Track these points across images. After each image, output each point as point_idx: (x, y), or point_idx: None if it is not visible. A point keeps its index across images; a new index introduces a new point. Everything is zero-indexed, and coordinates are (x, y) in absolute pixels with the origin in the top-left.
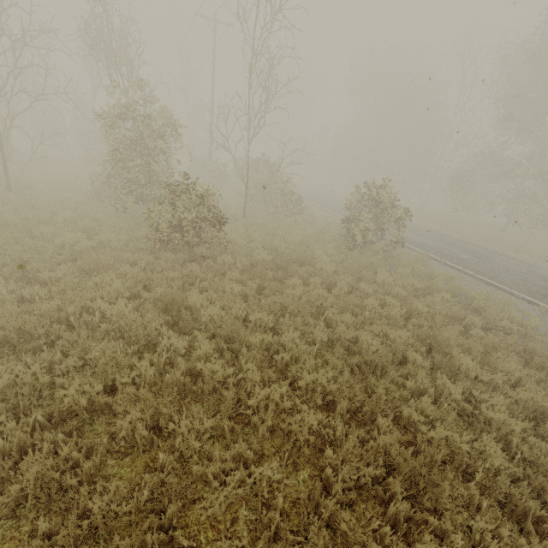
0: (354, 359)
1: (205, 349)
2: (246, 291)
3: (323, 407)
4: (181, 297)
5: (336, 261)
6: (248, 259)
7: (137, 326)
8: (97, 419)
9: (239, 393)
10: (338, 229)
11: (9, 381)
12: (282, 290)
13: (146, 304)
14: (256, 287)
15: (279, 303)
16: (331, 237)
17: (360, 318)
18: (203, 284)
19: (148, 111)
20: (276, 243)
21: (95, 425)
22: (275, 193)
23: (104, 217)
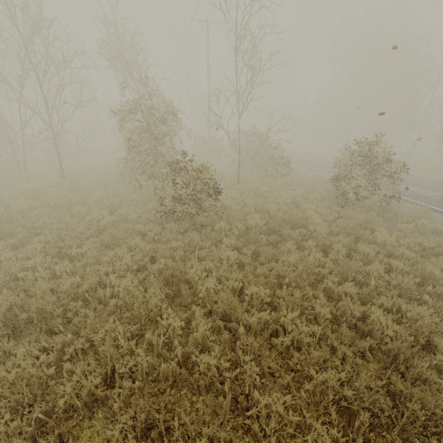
0: (365, 343)
1: (201, 331)
2: (241, 258)
3: (334, 409)
4: (180, 270)
5: (328, 220)
6: (243, 223)
7: (139, 304)
8: (96, 411)
9: (236, 394)
10: (327, 187)
11: (18, 374)
12: (277, 257)
13: (150, 277)
14: (251, 253)
15: (275, 271)
16: (321, 195)
17: (366, 289)
18: (202, 253)
19: (156, 104)
20: (268, 206)
21: (94, 419)
22: (264, 159)
23: (126, 193)
